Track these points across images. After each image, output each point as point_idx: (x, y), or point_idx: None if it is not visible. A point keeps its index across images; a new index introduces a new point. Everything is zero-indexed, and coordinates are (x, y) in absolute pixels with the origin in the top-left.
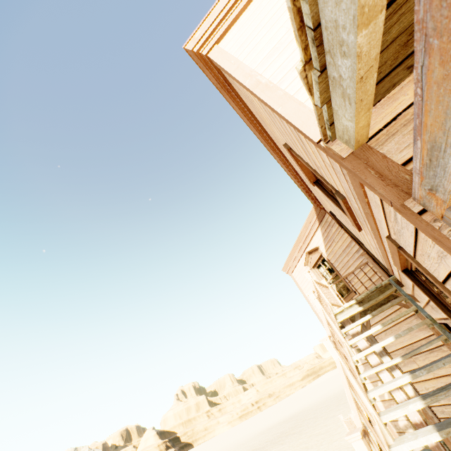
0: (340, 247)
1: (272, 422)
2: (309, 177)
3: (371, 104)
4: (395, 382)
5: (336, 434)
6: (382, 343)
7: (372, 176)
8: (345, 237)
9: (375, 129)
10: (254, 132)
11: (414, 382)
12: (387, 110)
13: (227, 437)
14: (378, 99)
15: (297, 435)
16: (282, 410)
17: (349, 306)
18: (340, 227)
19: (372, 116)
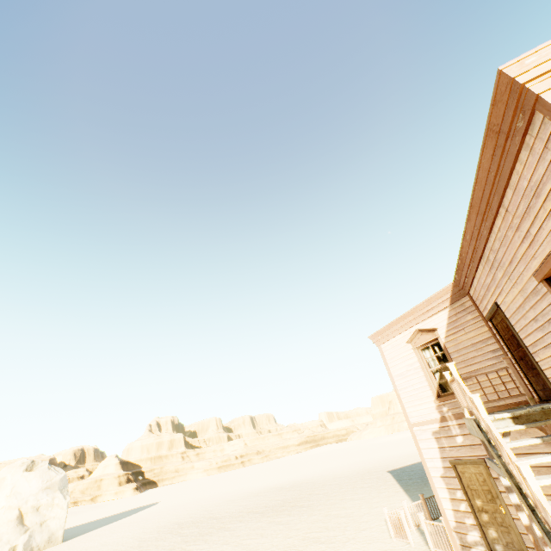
0: (470, 339)
1: (265, 484)
2: (548, 273)
3: None
4: None
5: (363, 522)
6: None
7: None
8: (483, 331)
9: None
10: (475, 190)
11: (510, 505)
12: None
13: (204, 487)
14: None
15: (307, 509)
16: (276, 473)
17: (500, 418)
18: (488, 319)
19: None
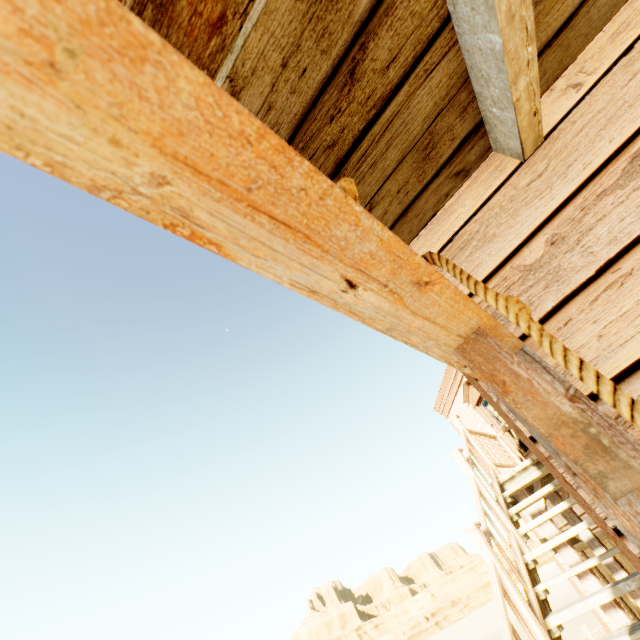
0: None
1: None
2: None
3: None
4: (588, 601)
5: None
6: (569, 532)
7: None
8: None
9: None
10: None
11: None
12: (443, 227)
13: None
14: (431, 214)
15: None
16: (474, 629)
17: (523, 468)
18: None
19: (427, 236)
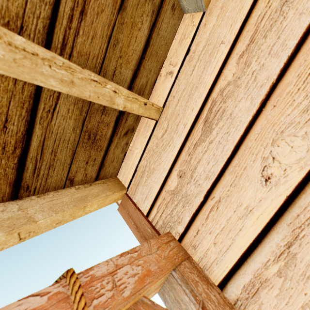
0: None
1: None
2: None
3: (80, 207)
4: None
5: None
6: None
7: (133, 227)
8: None
9: (129, 178)
10: None
11: None
12: (131, 161)
13: None
14: (123, 154)
15: None
16: None
17: None
18: None
19: (125, 166)
